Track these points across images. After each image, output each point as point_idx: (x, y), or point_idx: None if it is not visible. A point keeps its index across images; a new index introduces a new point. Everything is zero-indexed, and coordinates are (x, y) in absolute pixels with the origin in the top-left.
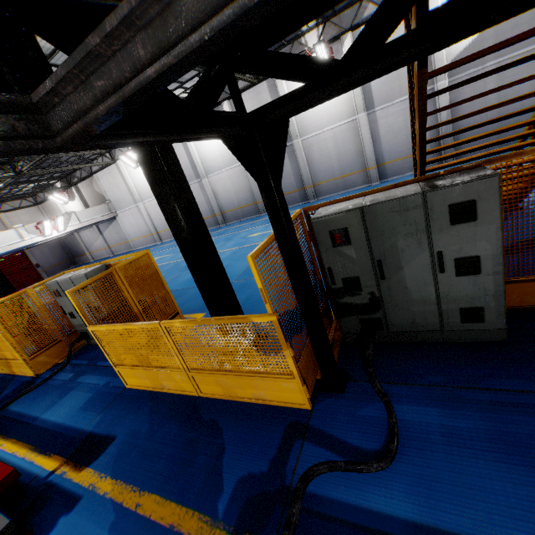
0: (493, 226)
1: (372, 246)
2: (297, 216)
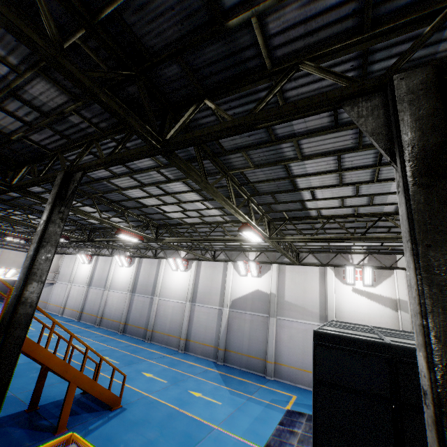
0: None
1: None
2: None
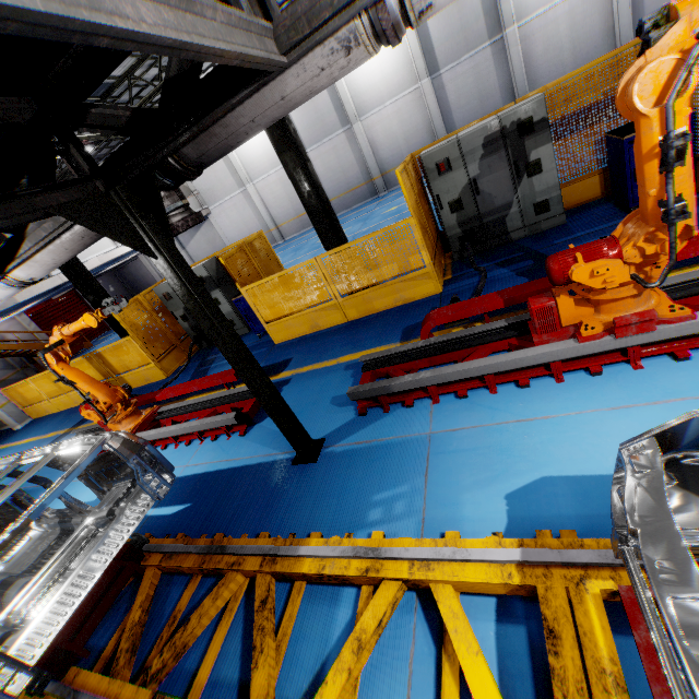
0: None
1: None
2: None
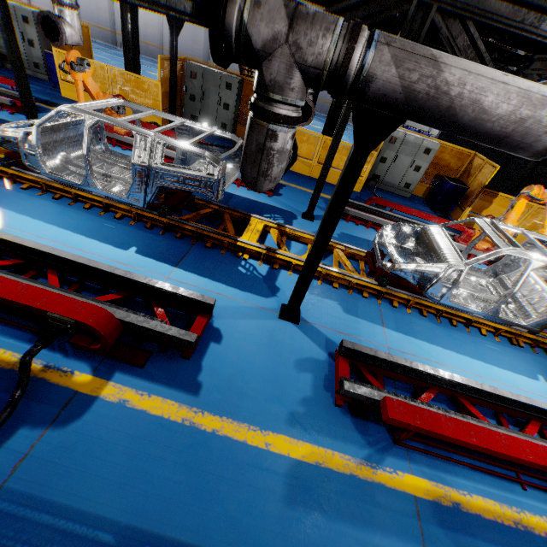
0: (235, 95)
1: (203, 85)
2: (182, 59)
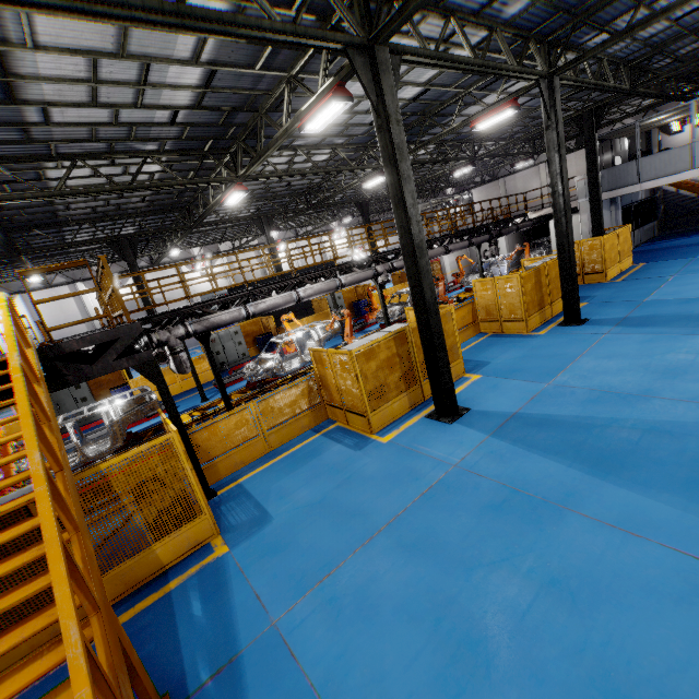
0: (87, 388)
1: (54, 399)
2: None
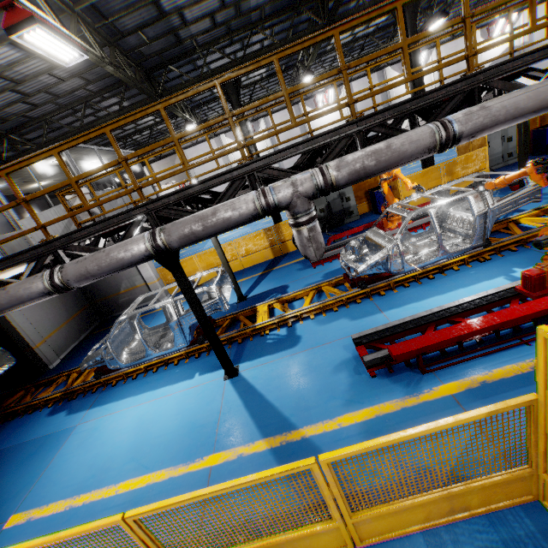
0: None
1: None
2: None
